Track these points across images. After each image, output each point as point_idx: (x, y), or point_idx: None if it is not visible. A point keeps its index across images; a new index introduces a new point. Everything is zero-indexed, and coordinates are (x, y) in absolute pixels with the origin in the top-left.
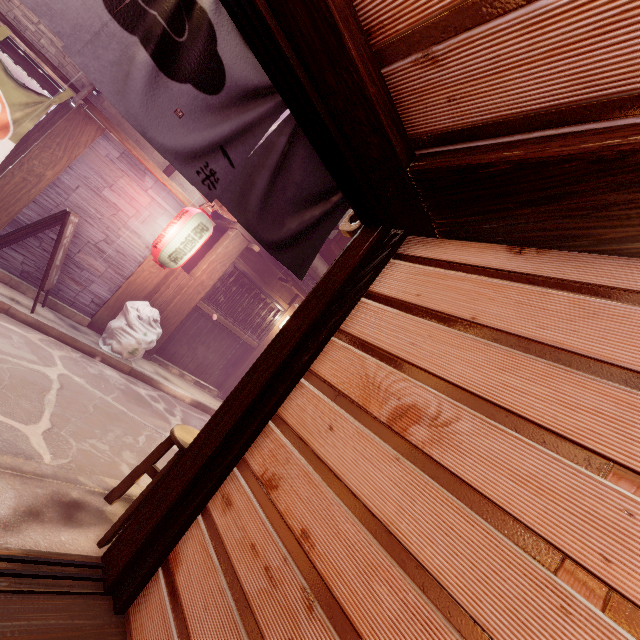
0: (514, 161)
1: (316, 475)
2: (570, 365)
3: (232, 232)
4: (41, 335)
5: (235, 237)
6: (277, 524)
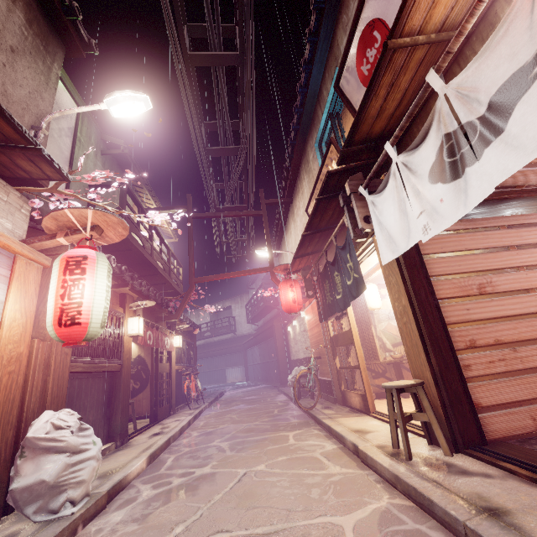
0: (485, 200)
1: (481, 325)
2: (495, 251)
3: None
4: None
5: None
6: (488, 349)
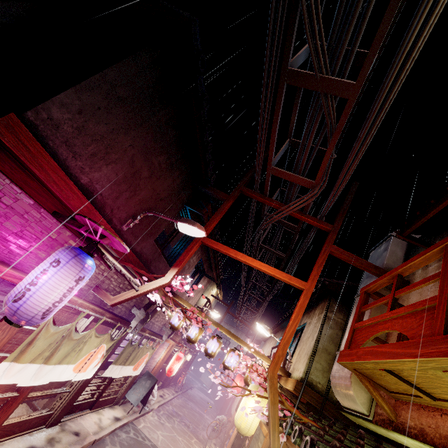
0: None
1: None
2: None
3: (176, 339)
4: (141, 419)
5: (177, 341)
6: None
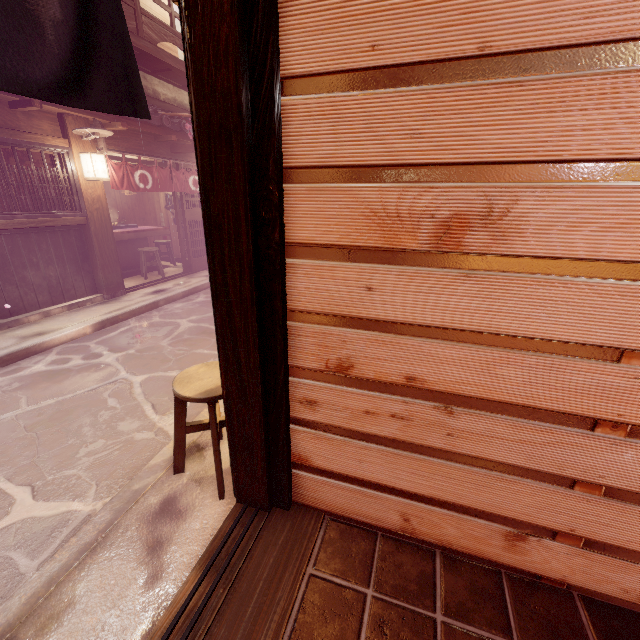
0: None
1: (386, 335)
2: (636, 61)
3: None
4: None
5: None
6: (377, 388)
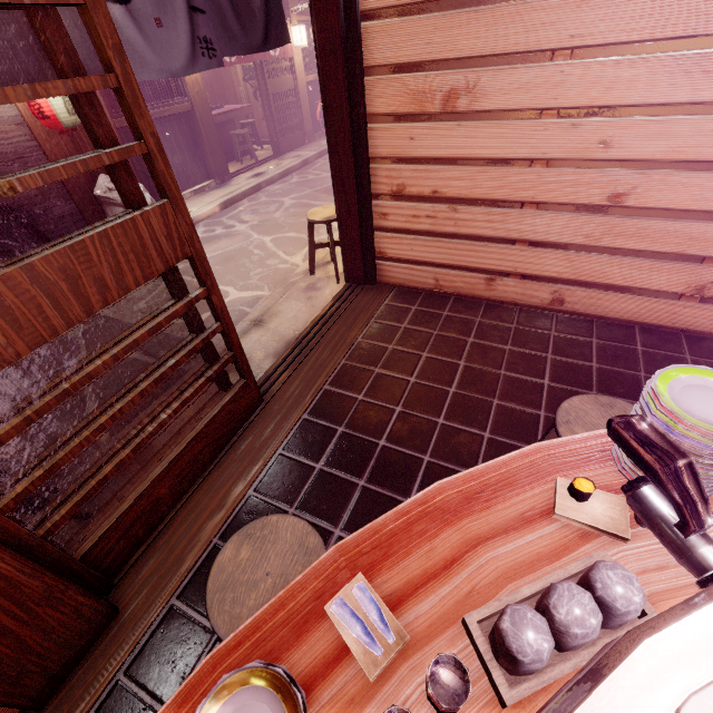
0: None
1: (421, 167)
2: None
3: None
4: None
5: None
6: (418, 200)
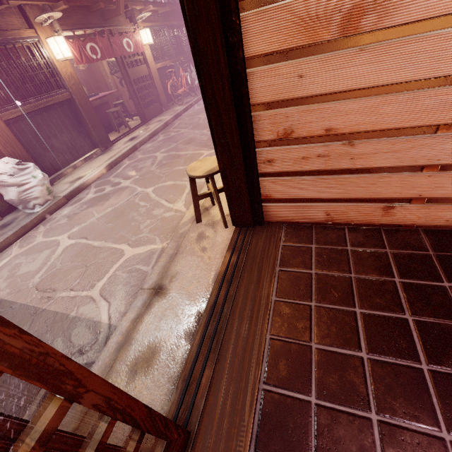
0: None
1: (313, 106)
2: None
3: None
4: (13, 247)
5: None
6: (308, 141)
